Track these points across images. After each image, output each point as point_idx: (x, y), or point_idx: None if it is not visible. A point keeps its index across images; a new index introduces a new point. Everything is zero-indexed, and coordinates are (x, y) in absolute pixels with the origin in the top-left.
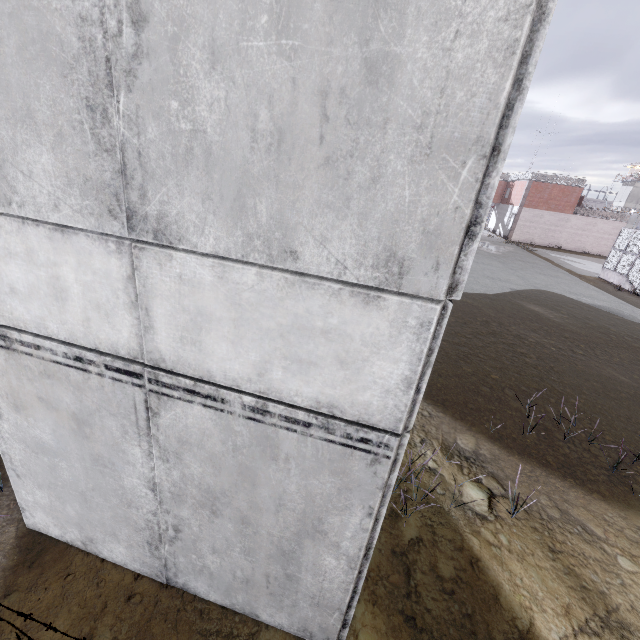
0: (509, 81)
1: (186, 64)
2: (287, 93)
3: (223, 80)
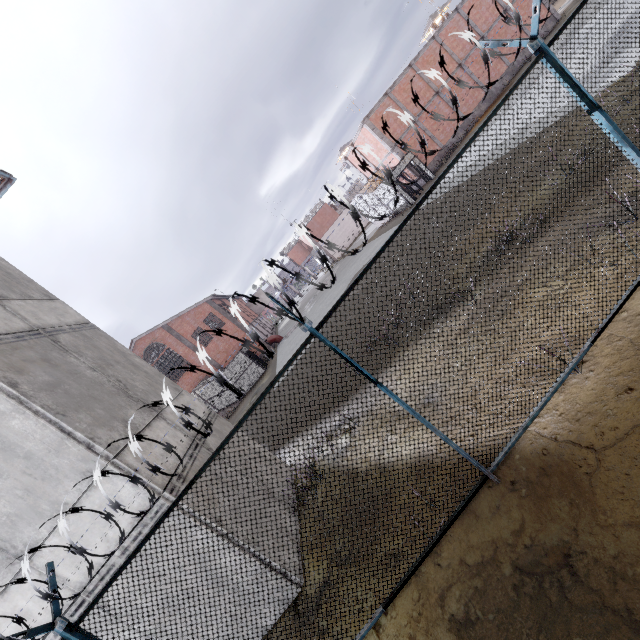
0: (52, 427)
1: None
2: (17, 482)
3: (1, 499)
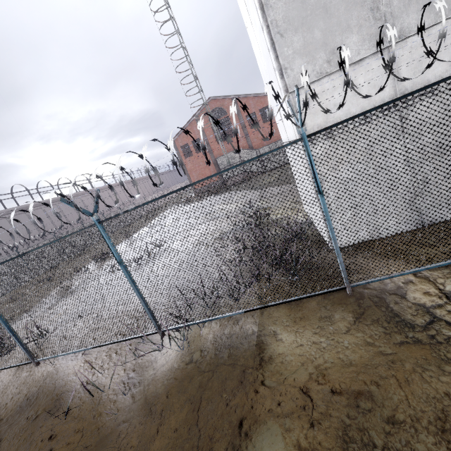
0: None
1: None
2: None
3: None
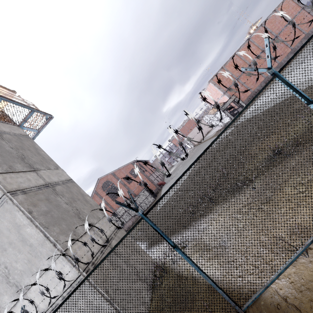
0: (41, 234)
1: (14, 266)
2: (25, 256)
3: (19, 262)
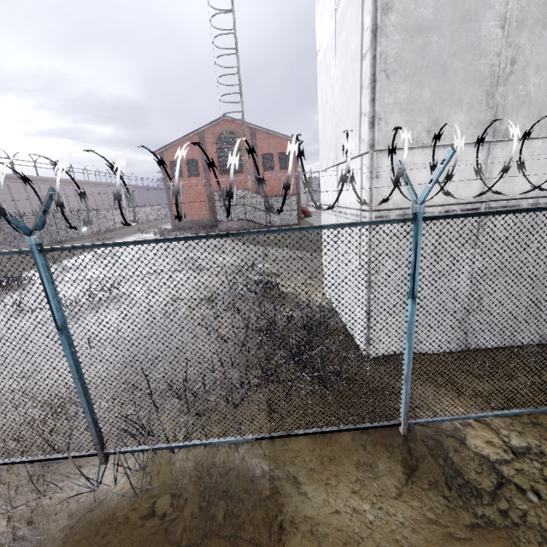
0: None
1: (527, 74)
2: None
3: (539, 76)
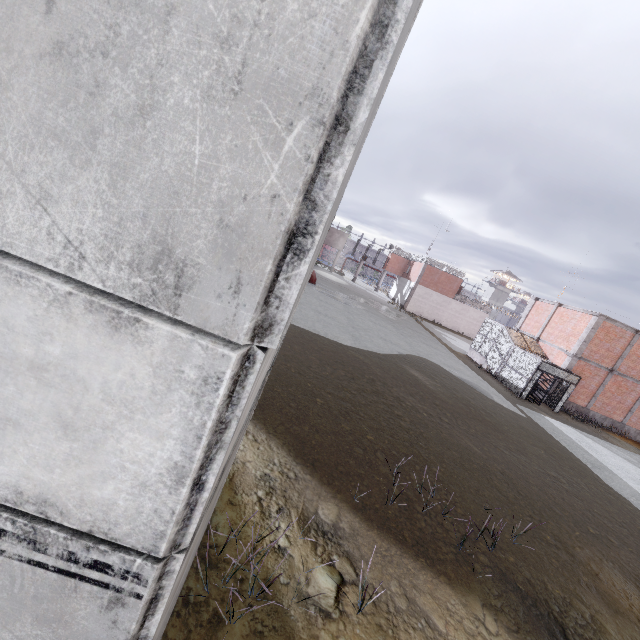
0: (366, 11)
1: None
2: None
3: None
